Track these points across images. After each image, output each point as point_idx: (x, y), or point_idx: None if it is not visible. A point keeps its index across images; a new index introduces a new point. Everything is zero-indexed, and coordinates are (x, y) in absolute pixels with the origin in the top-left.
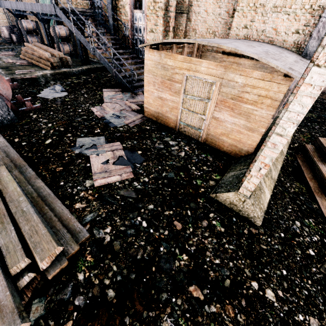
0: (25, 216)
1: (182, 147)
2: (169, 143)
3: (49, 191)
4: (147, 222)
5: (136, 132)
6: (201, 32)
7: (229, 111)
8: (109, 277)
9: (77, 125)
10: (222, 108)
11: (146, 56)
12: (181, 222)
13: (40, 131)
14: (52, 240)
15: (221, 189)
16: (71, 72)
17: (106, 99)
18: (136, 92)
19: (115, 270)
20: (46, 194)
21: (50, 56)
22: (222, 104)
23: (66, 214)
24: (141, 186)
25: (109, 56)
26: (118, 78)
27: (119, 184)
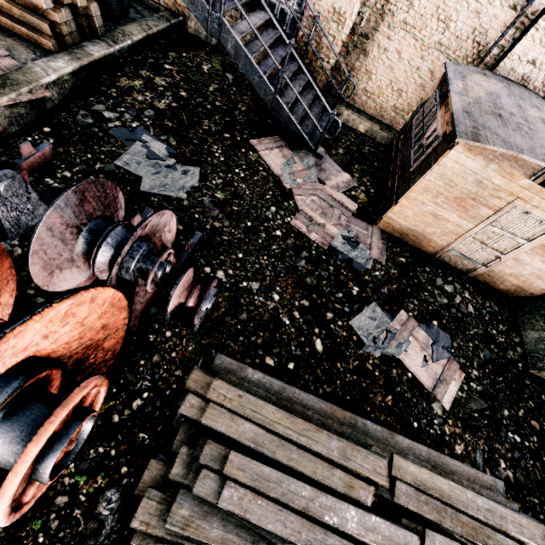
0: (496, 514)
1: (462, 295)
2: (447, 292)
3: (425, 448)
4: (518, 435)
5: (400, 277)
6: (424, 10)
7: (544, 258)
8: (539, 512)
9: (315, 282)
10: (537, 253)
11: (453, 154)
12: (535, 420)
13: (280, 322)
14: (537, 524)
15: (544, 364)
16: (109, 53)
17: (287, 182)
18: (323, 154)
19: (538, 502)
20: (427, 455)
21: (49, 2)
22: (541, 249)
23: (468, 470)
24: (479, 386)
25: (276, 63)
26: (284, 115)
27: (462, 394)
